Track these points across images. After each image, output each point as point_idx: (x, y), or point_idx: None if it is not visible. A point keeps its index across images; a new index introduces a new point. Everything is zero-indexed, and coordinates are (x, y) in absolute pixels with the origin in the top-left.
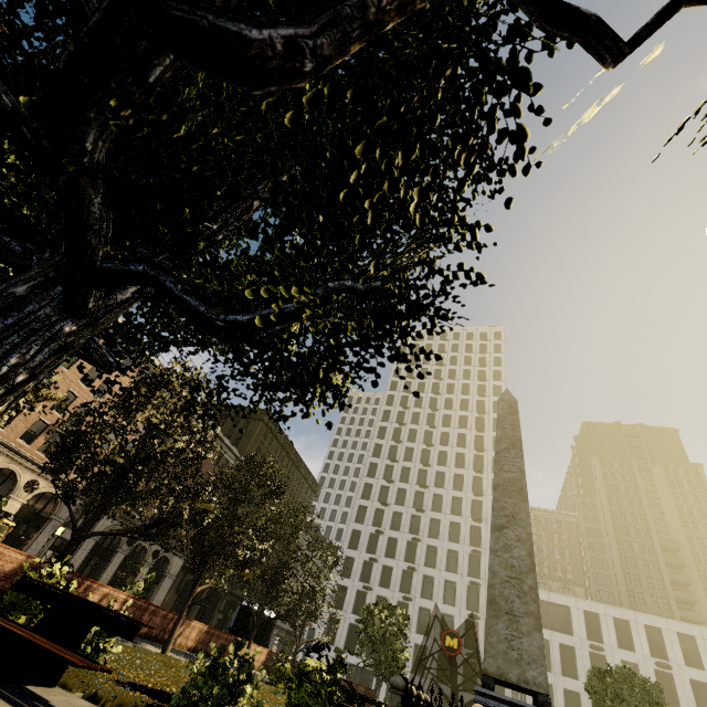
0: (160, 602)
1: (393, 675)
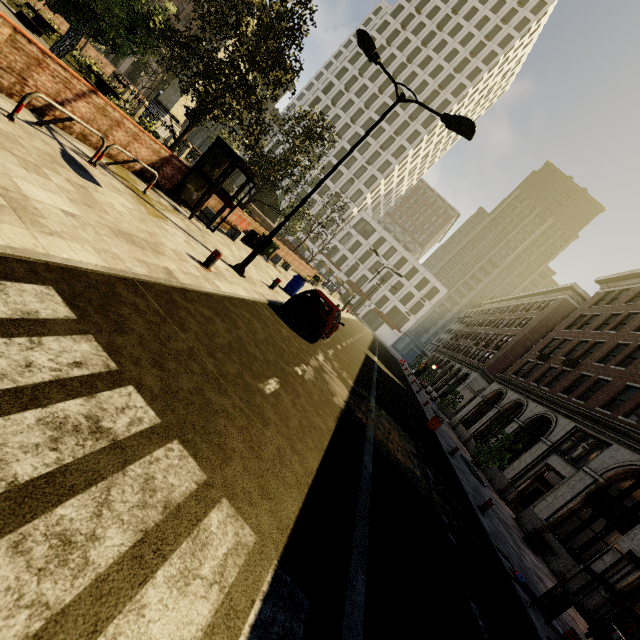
0: (145, 89)
1: None
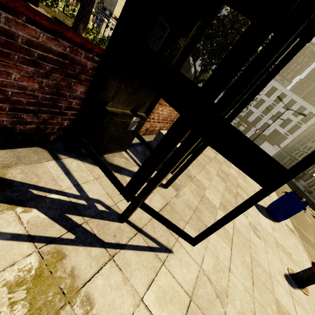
0: None
1: None
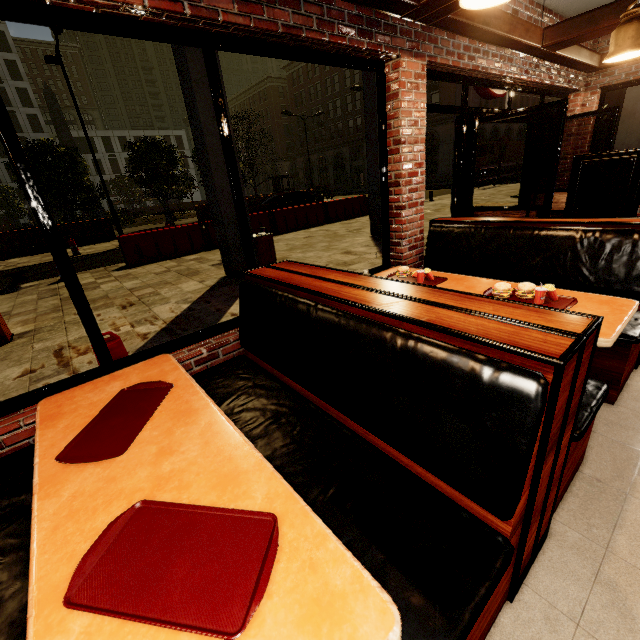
0: None
1: (23, 215)
